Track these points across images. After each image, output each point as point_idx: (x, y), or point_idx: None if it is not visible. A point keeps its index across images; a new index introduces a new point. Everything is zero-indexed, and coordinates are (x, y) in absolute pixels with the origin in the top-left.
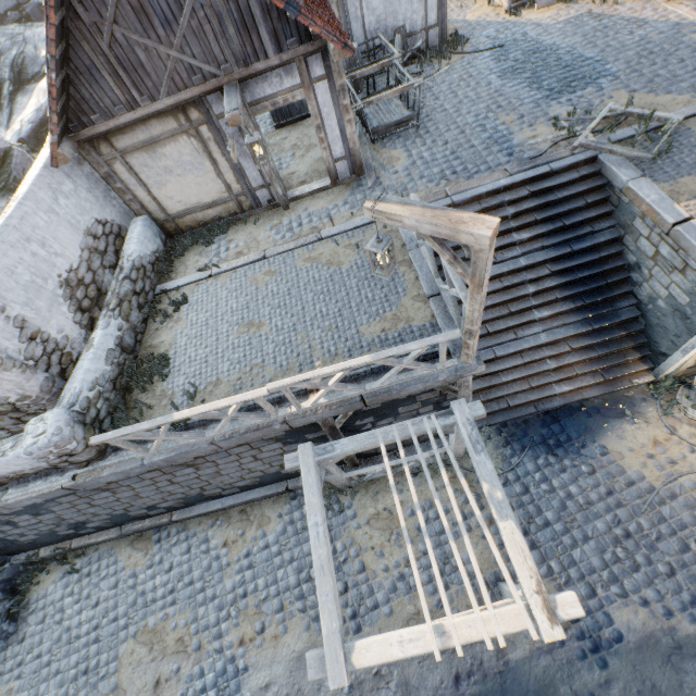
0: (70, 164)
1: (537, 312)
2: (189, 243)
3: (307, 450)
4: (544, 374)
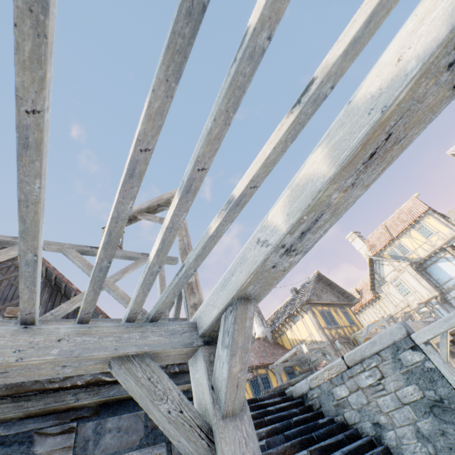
0: None
1: None
2: None
3: None
4: None
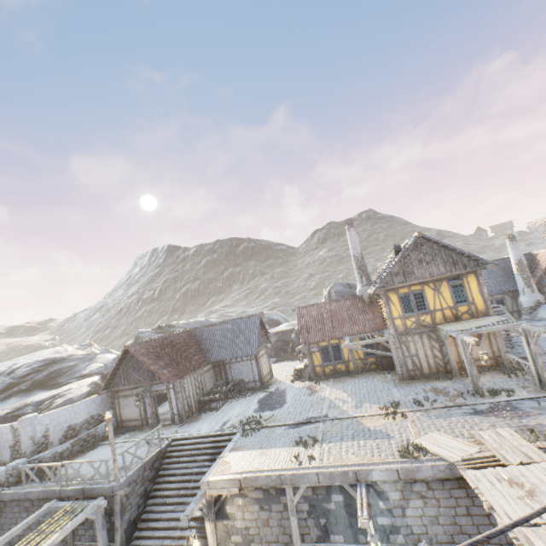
0: (106, 396)
1: (188, 498)
2: (119, 431)
3: (54, 501)
4: (173, 540)
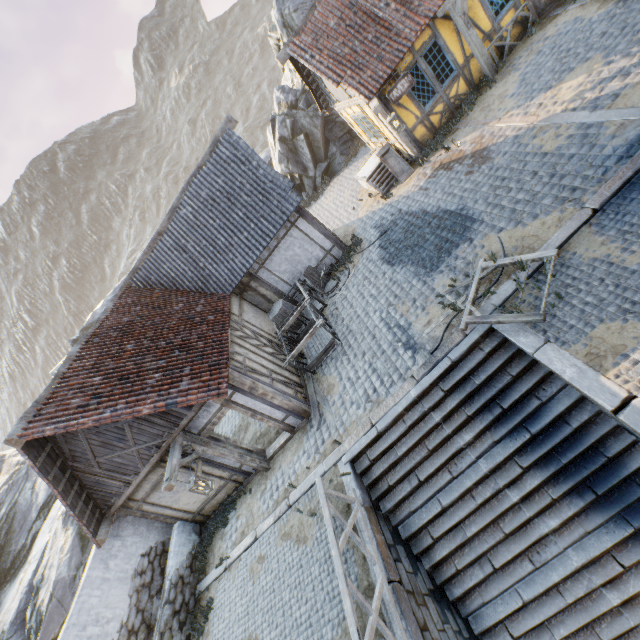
0: (117, 524)
1: (541, 523)
2: (213, 529)
3: None
4: (612, 613)
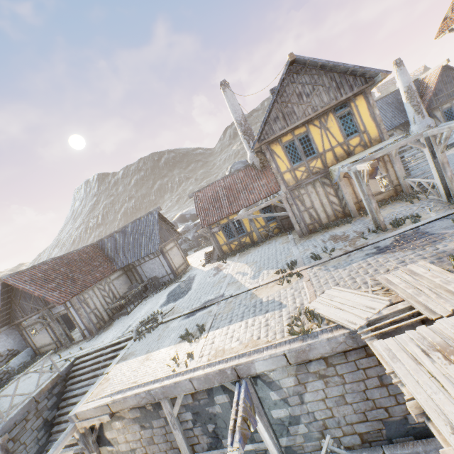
0: (12, 331)
1: None
2: (36, 359)
3: None
4: None
